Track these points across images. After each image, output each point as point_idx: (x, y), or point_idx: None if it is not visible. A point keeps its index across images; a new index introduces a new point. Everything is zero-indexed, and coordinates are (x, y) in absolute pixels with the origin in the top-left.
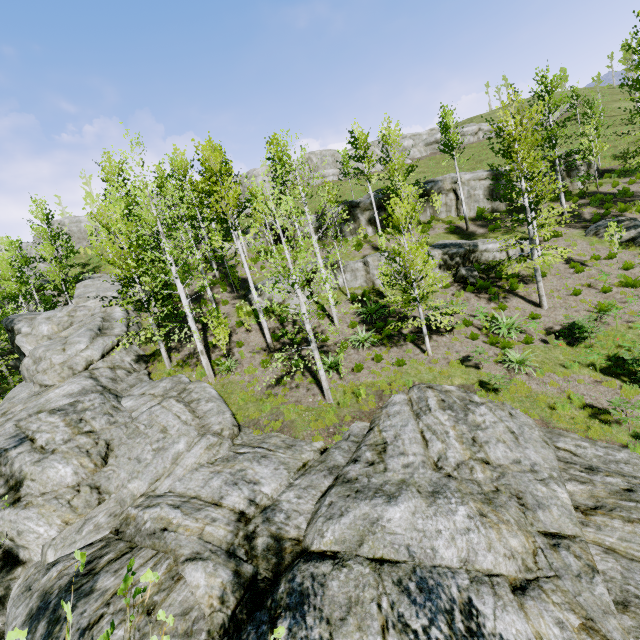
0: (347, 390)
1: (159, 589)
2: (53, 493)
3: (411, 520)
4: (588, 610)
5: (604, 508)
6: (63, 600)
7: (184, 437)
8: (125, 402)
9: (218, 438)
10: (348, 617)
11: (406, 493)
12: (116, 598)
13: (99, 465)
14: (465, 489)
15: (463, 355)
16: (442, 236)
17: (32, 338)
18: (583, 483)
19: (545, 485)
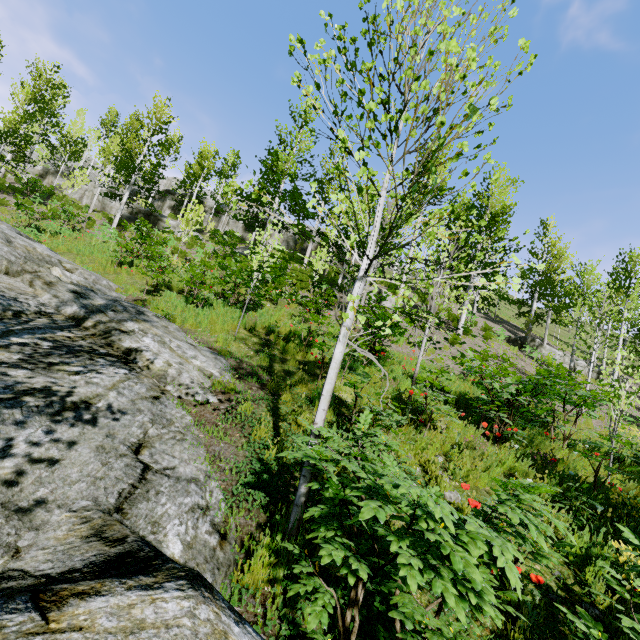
0: None
1: None
2: None
3: None
4: None
5: None
6: None
7: None
8: None
9: None
10: None
11: None
12: None
13: None
14: None
15: None
16: None
17: None
18: None
19: None
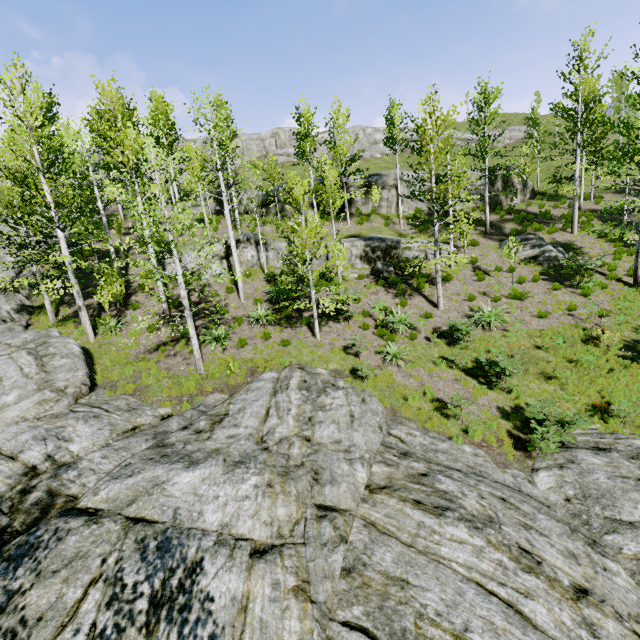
0: (222, 363)
1: None
2: None
3: (197, 485)
4: (311, 574)
5: (391, 488)
6: None
7: (18, 390)
8: None
9: (57, 394)
10: (63, 570)
11: (211, 461)
12: None
13: None
14: (271, 462)
15: (349, 343)
16: (376, 230)
17: None
18: (389, 466)
19: (350, 464)
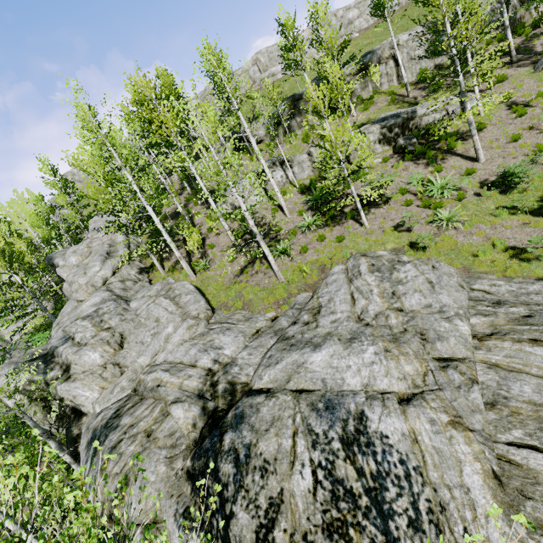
0: (295, 269)
1: (155, 422)
2: (90, 371)
3: (329, 361)
4: (459, 410)
5: (499, 334)
6: (102, 433)
7: (171, 323)
8: (132, 304)
9: (195, 320)
10: (270, 429)
11: (329, 342)
12: (130, 429)
13: (117, 349)
14: (378, 333)
15: (397, 222)
16: (384, 109)
17: (66, 268)
18: (487, 316)
19: (449, 322)
